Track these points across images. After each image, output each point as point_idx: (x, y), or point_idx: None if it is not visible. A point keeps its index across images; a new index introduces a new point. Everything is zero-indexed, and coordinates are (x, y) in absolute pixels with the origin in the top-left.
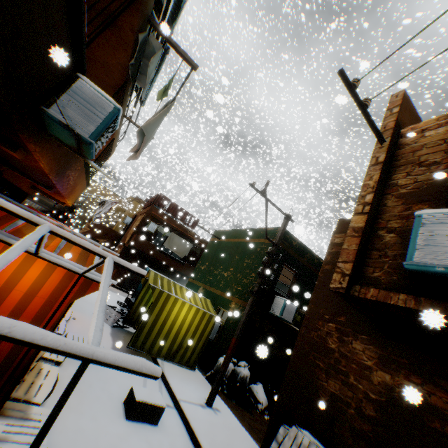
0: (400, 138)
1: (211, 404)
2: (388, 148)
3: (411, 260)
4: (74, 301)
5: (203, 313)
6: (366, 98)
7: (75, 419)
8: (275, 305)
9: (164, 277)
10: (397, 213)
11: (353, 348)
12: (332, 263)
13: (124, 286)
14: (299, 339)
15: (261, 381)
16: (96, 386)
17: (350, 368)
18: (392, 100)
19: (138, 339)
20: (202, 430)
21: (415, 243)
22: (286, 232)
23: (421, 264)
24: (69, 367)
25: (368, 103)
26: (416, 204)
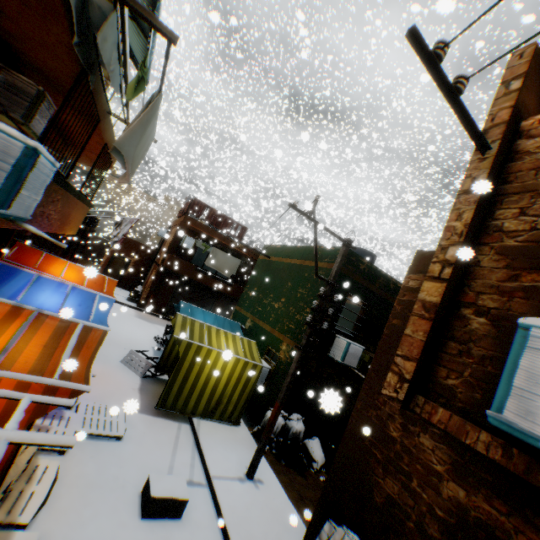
0: (518, 140)
1: (252, 476)
2: (493, 161)
3: (500, 412)
4: (35, 421)
5: (244, 363)
6: (460, 75)
7: (73, 533)
8: (335, 347)
9: (196, 320)
10: (495, 283)
11: (421, 443)
12: (402, 317)
13: (165, 313)
14: (354, 416)
15: (318, 435)
16: (109, 474)
17: (414, 469)
18: (512, 64)
19: (168, 399)
20: (235, 518)
21: (511, 380)
22: (351, 254)
23: (515, 426)
24: (77, 452)
25: (463, 87)
26: (529, 271)
